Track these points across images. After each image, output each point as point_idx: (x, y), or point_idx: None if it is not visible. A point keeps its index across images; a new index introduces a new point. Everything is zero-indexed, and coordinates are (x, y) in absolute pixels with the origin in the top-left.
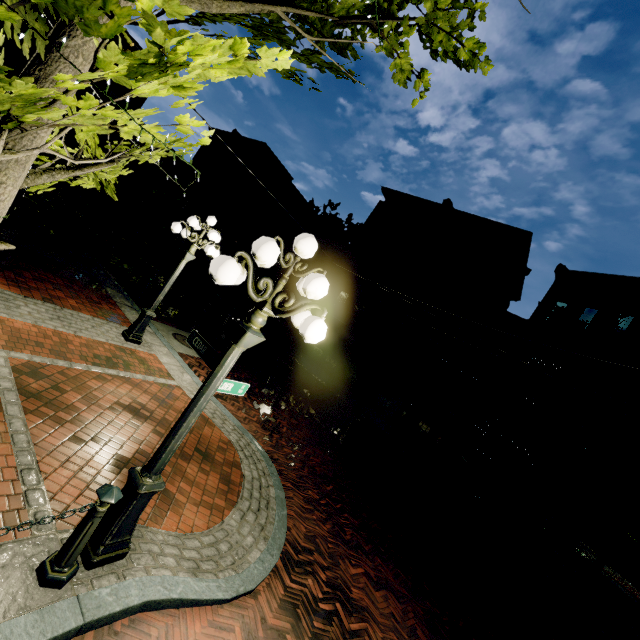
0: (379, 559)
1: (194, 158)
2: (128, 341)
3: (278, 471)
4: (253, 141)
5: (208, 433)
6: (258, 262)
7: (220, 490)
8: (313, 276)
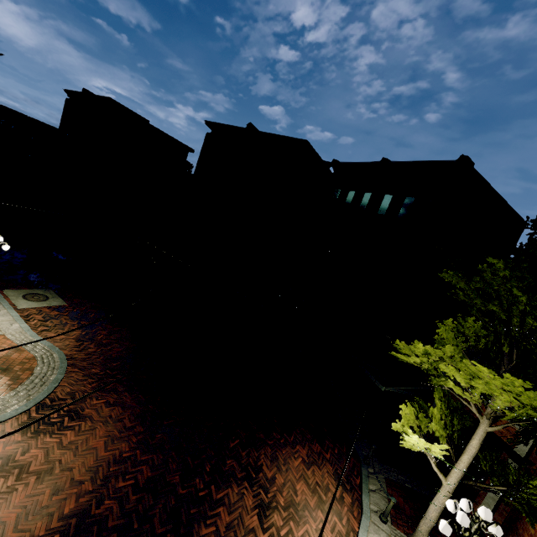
0: (127, 393)
1: (61, 122)
2: None
3: (72, 364)
4: (100, 97)
5: (16, 356)
6: None
7: (8, 384)
8: None
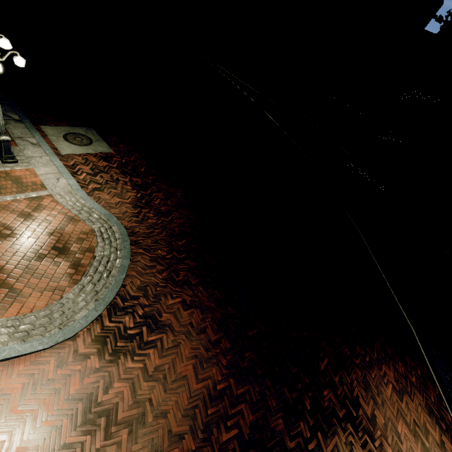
0: (201, 287)
1: None
2: (5, 163)
3: (134, 242)
4: None
5: (71, 229)
6: None
7: (69, 274)
8: None
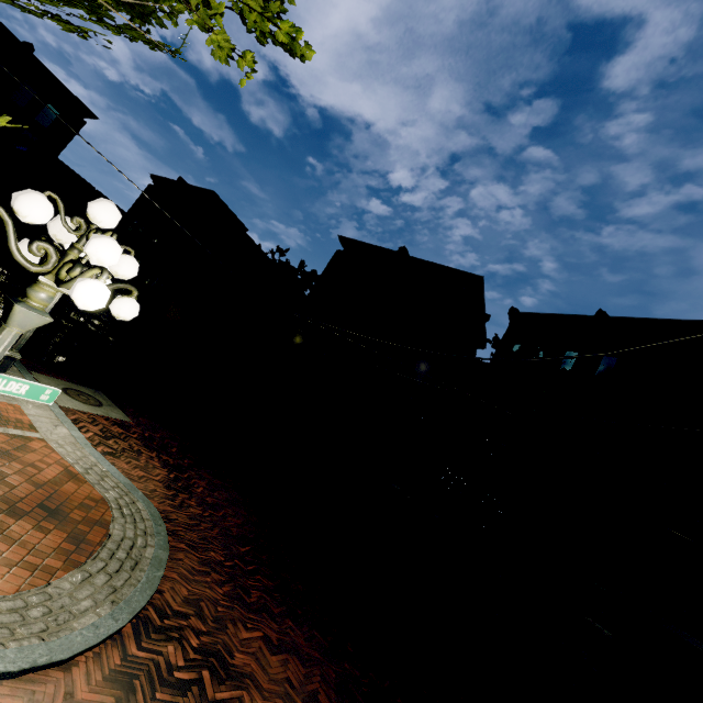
0: (291, 622)
1: (132, 207)
2: None
3: (171, 532)
4: (200, 189)
5: (71, 490)
6: (21, 218)
7: (62, 550)
8: (94, 236)
